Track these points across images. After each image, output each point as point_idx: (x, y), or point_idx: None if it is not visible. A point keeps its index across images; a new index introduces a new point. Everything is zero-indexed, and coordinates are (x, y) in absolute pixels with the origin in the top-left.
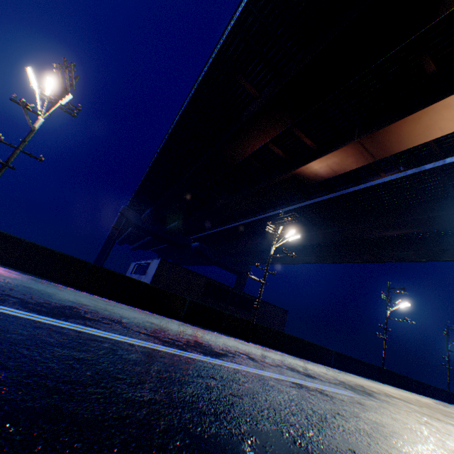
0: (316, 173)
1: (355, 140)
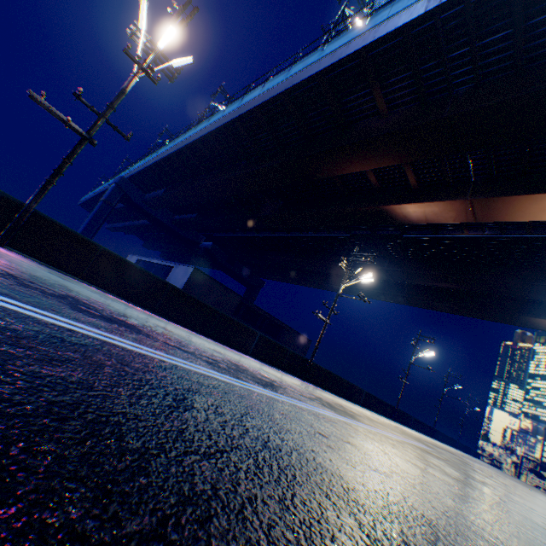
0: (406, 215)
1: (468, 198)
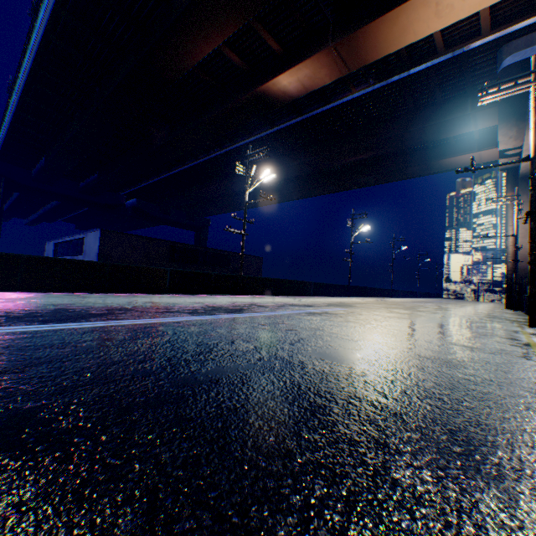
0: (285, 91)
1: (331, 44)
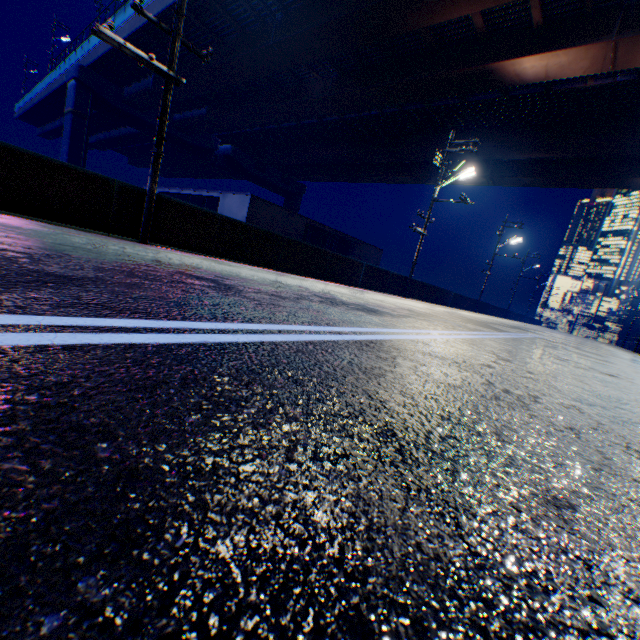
0: (519, 74)
1: (614, 38)
